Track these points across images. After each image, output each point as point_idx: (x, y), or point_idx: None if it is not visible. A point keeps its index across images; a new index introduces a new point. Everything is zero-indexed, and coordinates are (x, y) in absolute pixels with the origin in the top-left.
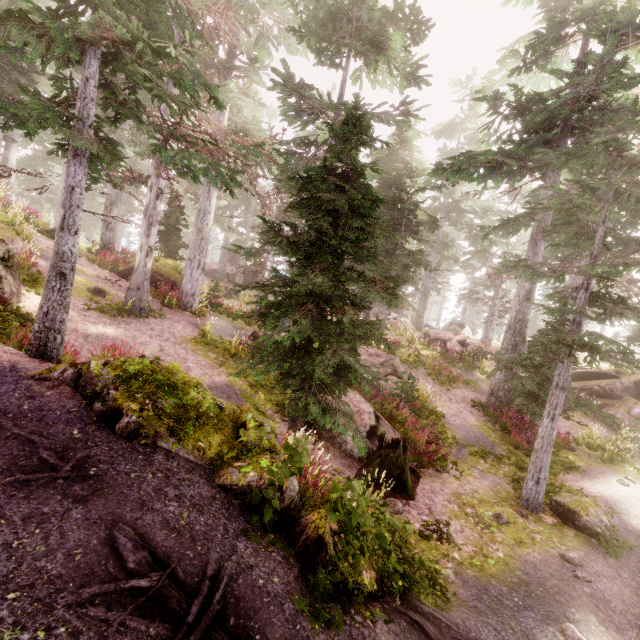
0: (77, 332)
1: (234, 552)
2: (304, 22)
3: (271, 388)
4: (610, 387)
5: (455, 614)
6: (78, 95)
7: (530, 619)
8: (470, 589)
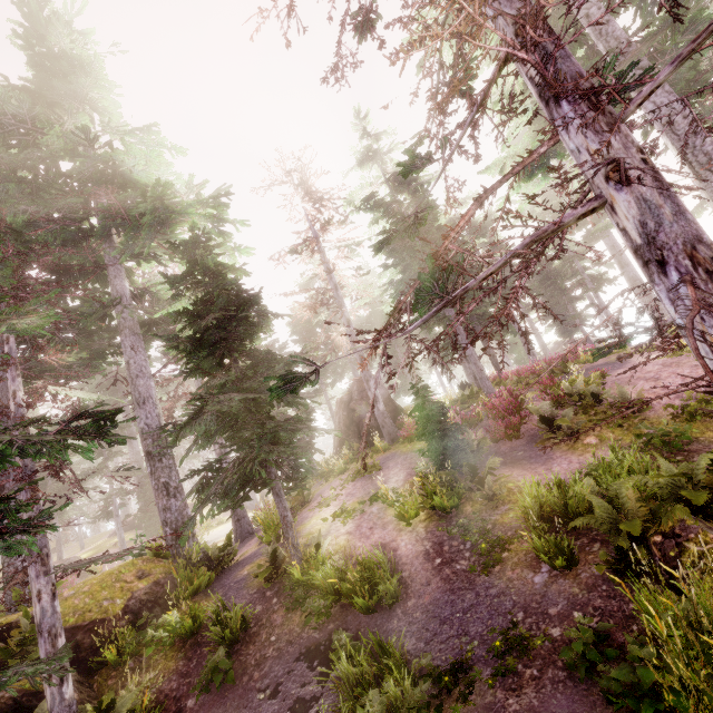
0: None
1: None
2: None
3: None
4: None
5: None
6: None
7: None
8: None
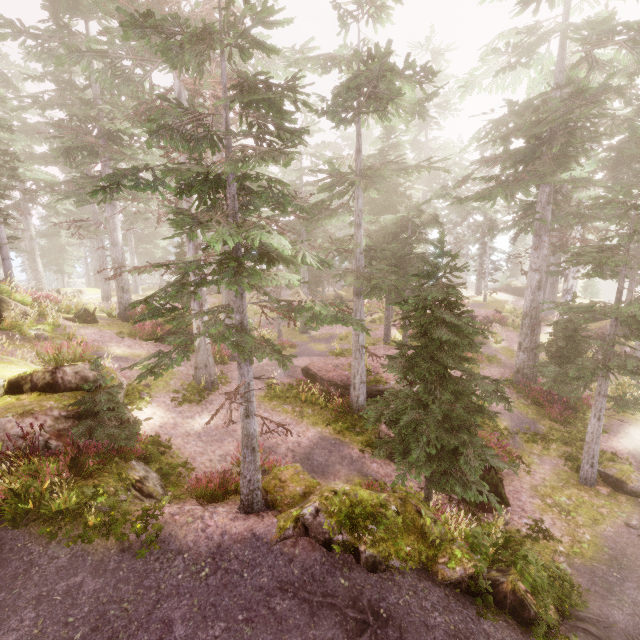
0: (190, 435)
1: (488, 634)
2: (329, 106)
3: (353, 427)
4: (602, 331)
5: (592, 605)
6: (235, 309)
7: (631, 589)
8: (584, 576)
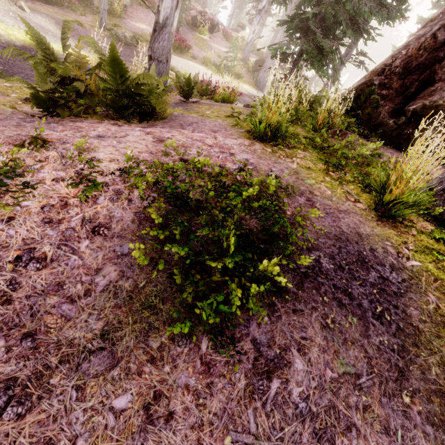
0: None
1: None
2: None
3: None
4: None
5: None
6: None
7: None
8: None
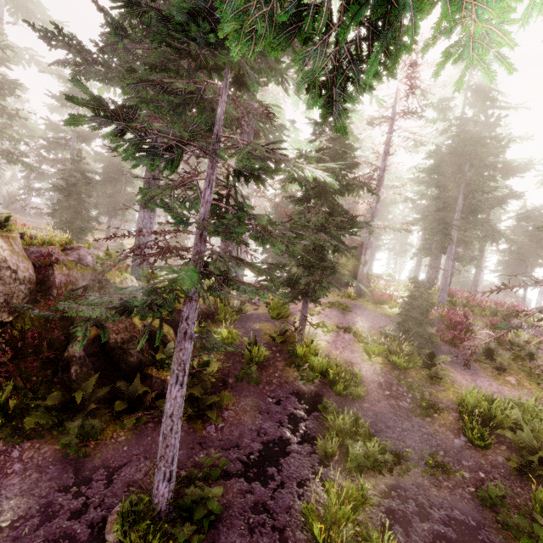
0: None
1: None
2: (54, 96)
3: None
4: None
5: None
6: None
7: None
8: None
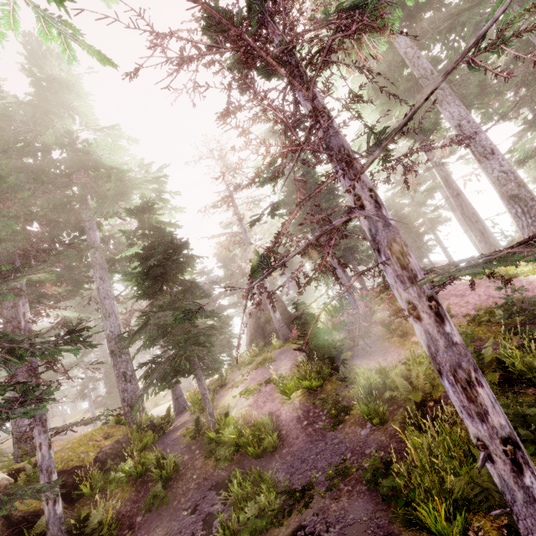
0: None
1: None
2: None
3: None
4: None
5: None
6: None
7: None
8: None
